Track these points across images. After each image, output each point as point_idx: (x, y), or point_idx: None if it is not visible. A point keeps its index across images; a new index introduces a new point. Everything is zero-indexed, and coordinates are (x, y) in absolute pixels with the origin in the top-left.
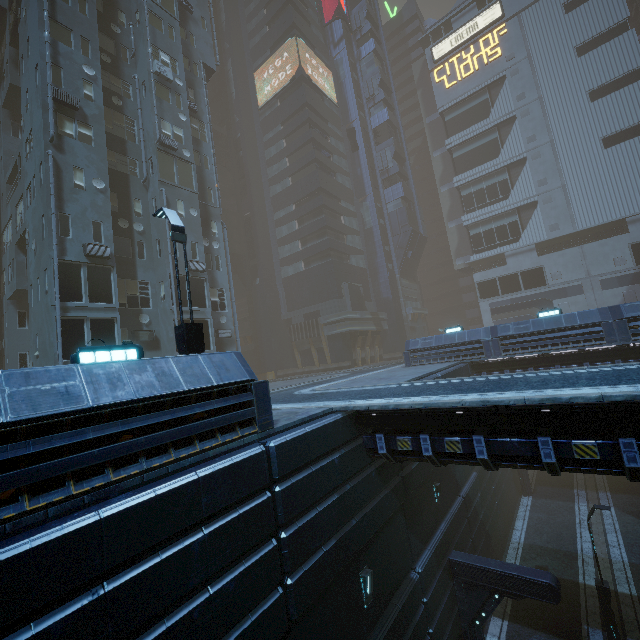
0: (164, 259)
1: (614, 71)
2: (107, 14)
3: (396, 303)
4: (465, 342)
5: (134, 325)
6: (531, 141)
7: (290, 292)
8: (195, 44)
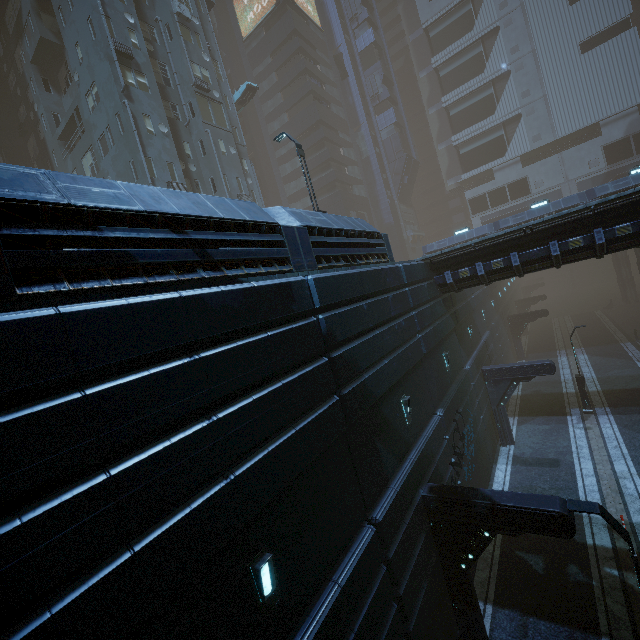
0: (221, 194)
1: None
2: None
3: (398, 227)
4: (474, 238)
5: None
6: (514, 52)
7: None
8: None
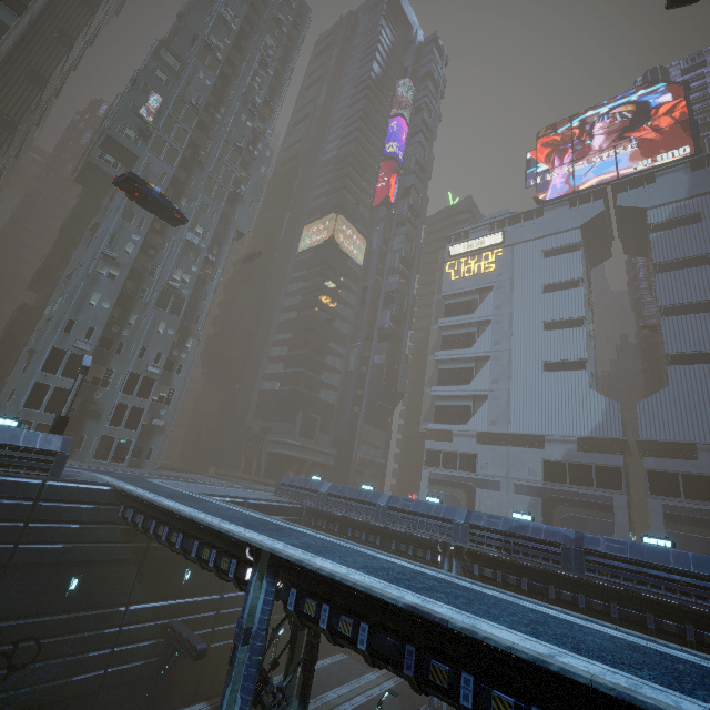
0: (131, 359)
1: (563, 313)
2: (173, 199)
3: (348, 443)
4: (311, 489)
5: (88, 397)
6: (496, 344)
7: (261, 403)
8: (236, 217)
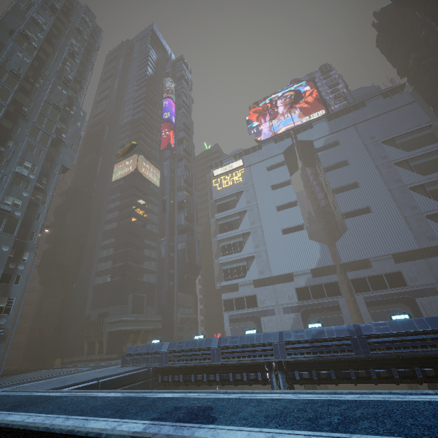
0: None
1: (285, 200)
2: None
3: (170, 309)
4: (153, 352)
5: None
6: (253, 224)
7: (96, 295)
8: (60, 156)
